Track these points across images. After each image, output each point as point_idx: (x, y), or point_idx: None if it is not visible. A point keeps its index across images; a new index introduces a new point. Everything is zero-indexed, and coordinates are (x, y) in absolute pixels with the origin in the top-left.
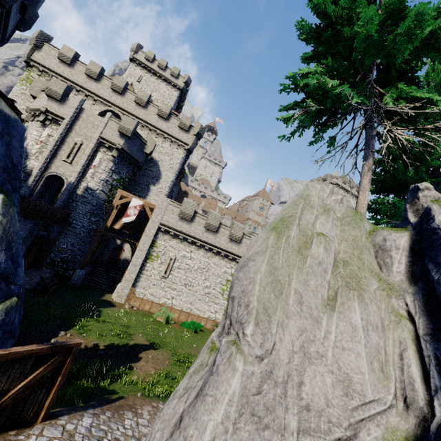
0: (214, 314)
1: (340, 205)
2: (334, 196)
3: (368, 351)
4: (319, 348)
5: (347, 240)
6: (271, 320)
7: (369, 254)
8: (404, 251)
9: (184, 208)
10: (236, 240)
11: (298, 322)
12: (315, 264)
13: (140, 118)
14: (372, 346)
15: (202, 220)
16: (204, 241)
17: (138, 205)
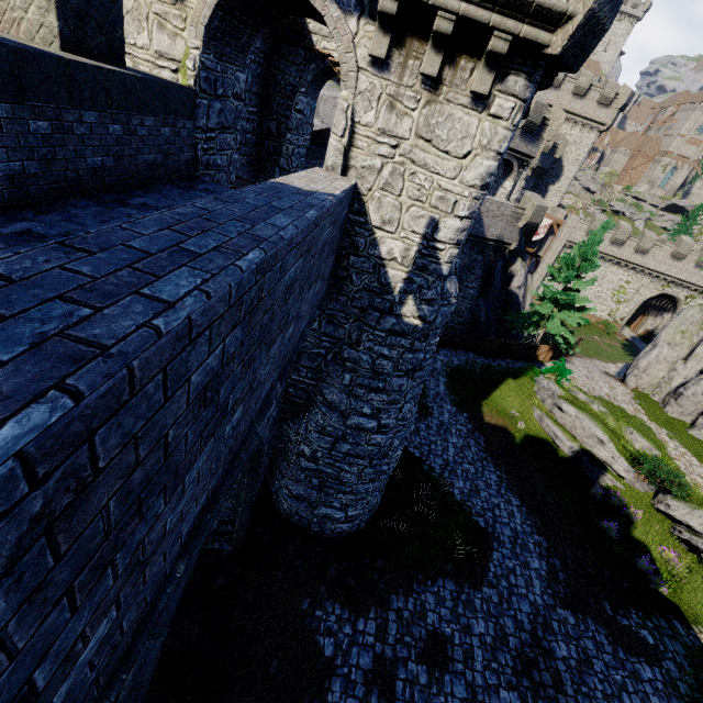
0: (599, 313)
1: (698, 318)
2: (698, 315)
3: (678, 353)
4: (669, 351)
5: (690, 332)
6: (662, 347)
7: (694, 336)
8: (702, 337)
9: (593, 226)
10: (642, 251)
11: (667, 347)
12: (676, 338)
13: (549, 105)
14: (679, 352)
15: (609, 234)
16: (606, 254)
17: (547, 225)
